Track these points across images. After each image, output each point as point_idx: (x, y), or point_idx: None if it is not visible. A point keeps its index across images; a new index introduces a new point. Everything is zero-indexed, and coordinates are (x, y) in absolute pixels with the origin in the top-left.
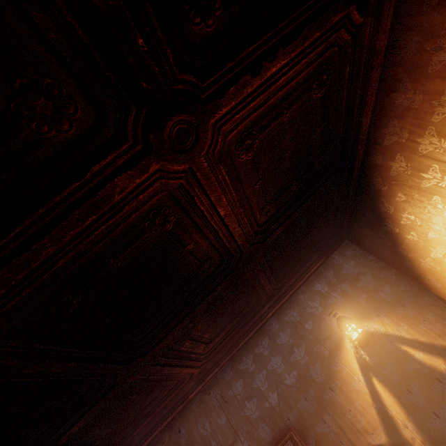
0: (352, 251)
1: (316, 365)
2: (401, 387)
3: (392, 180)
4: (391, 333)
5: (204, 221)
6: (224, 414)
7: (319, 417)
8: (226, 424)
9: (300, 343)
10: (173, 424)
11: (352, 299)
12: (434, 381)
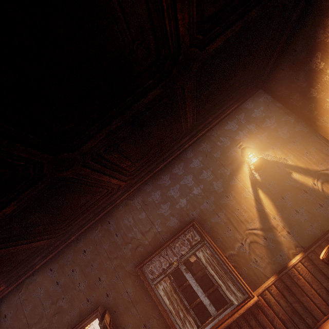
0: (264, 99)
1: (218, 181)
2: (278, 196)
3: None
4: (280, 161)
5: None
6: (144, 212)
7: (215, 214)
8: (145, 218)
9: (208, 167)
10: (104, 219)
11: (256, 136)
12: (302, 192)
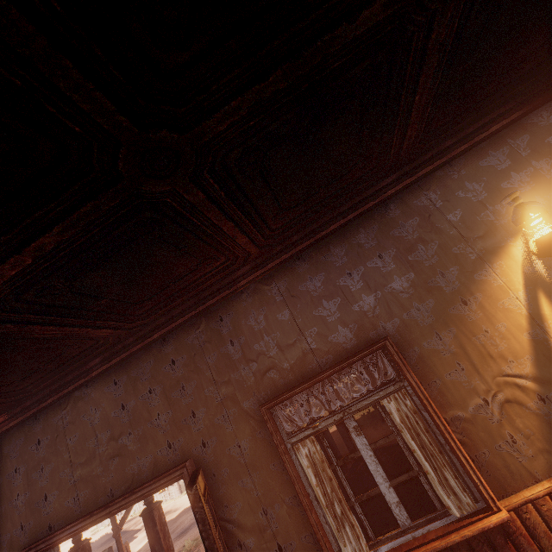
0: None
1: (450, 270)
2: None
3: None
4: None
5: None
6: (287, 310)
7: (433, 333)
8: (288, 321)
9: (430, 238)
10: (213, 311)
11: (551, 185)
12: None
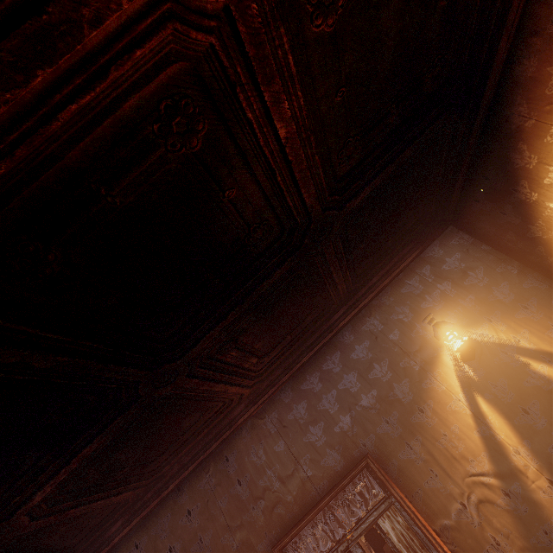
0: (459, 240)
1: (403, 383)
2: (515, 407)
3: (547, 103)
4: (507, 342)
5: (253, 136)
6: (282, 440)
7: (404, 443)
8: (284, 452)
9: (381, 357)
10: (219, 452)
11: (456, 301)
12: None
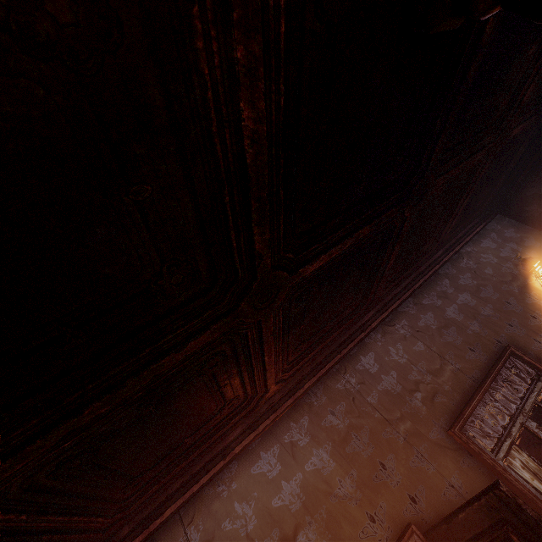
0: (508, 222)
1: (510, 300)
2: None
3: None
4: None
5: None
6: (419, 342)
7: (531, 339)
8: (426, 351)
9: (485, 283)
10: (353, 355)
11: (524, 254)
12: None
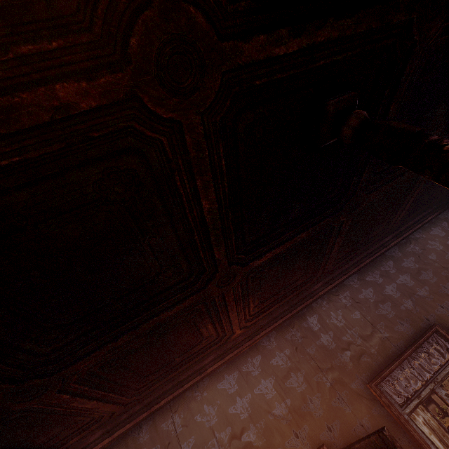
0: None
1: (447, 284)
2: None
3: None
4: None
5: None
6: (357, 311)
7: None
8: (361, 319)
9: (426, 268)
10: (301, 314)
11: None
12: None
